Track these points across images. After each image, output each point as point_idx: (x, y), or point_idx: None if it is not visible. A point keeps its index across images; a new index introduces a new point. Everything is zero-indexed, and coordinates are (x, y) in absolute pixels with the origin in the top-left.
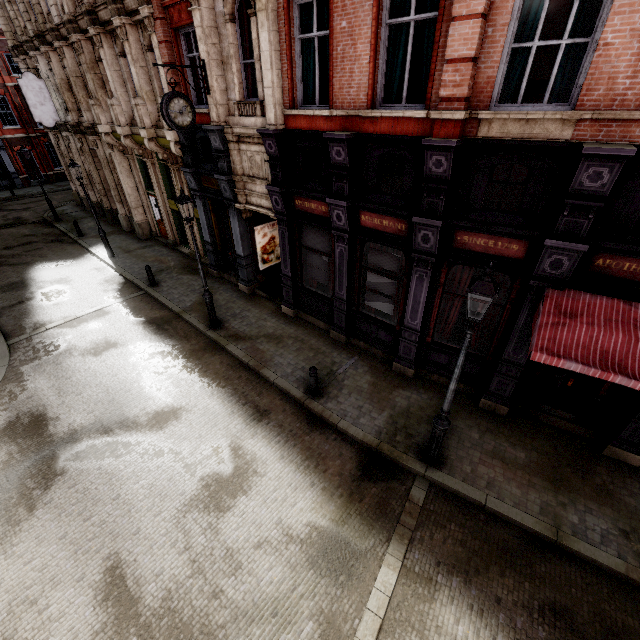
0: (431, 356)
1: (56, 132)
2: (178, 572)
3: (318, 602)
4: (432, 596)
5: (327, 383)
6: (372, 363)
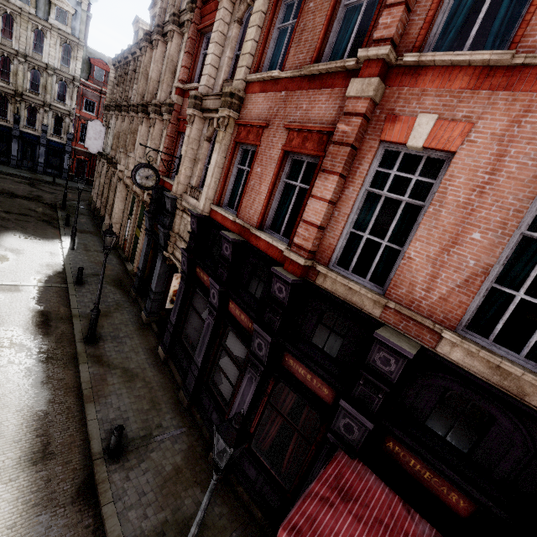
0: (243, 463)
1: (101, 157)
2: None
3: None
4: None
5: (135, 447)
6: (194, 442)
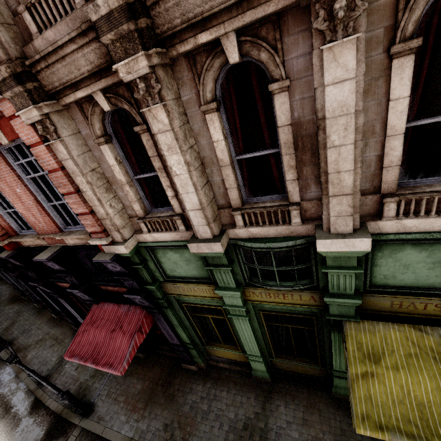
0: None
1: None
2: None
3: None
4: None
5: (55, 370)
6: None
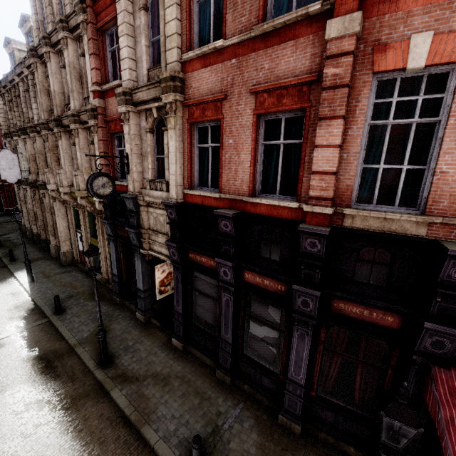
0: (317, 411)
1: (19, 185)
2: None
3: None
4: None
5: (212, 447)
6: (257, 413)
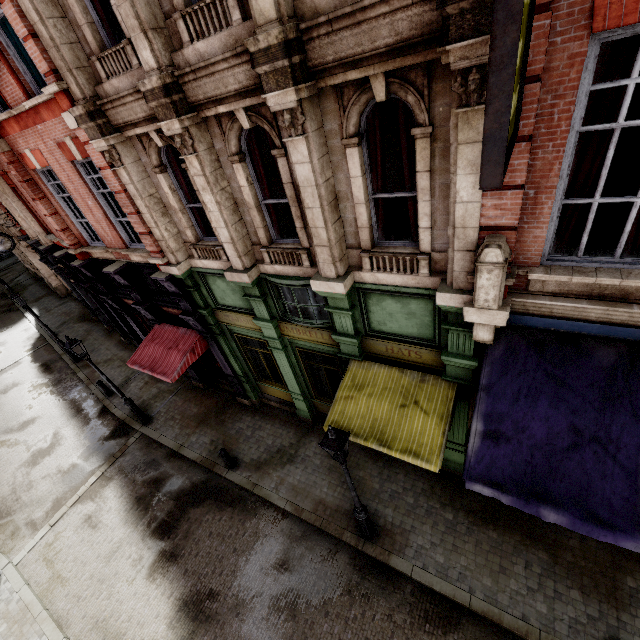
0: None
1: None
2: (6, 494)
3: (58, 495)
4: (107, 484)
5: (121, 387)
6: None
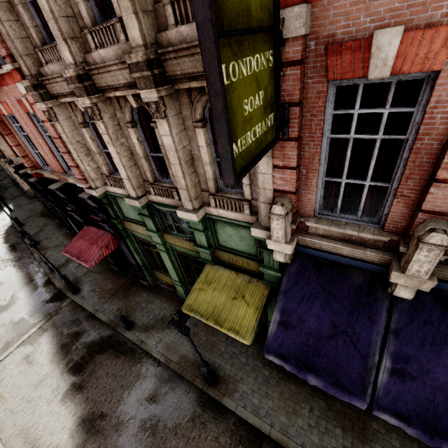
0: None
1: None
2: None
3: (8, 339)
4: (43, 334)
5: (62, 266)
6: None
